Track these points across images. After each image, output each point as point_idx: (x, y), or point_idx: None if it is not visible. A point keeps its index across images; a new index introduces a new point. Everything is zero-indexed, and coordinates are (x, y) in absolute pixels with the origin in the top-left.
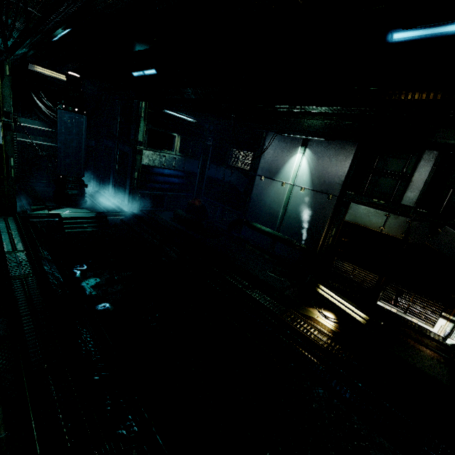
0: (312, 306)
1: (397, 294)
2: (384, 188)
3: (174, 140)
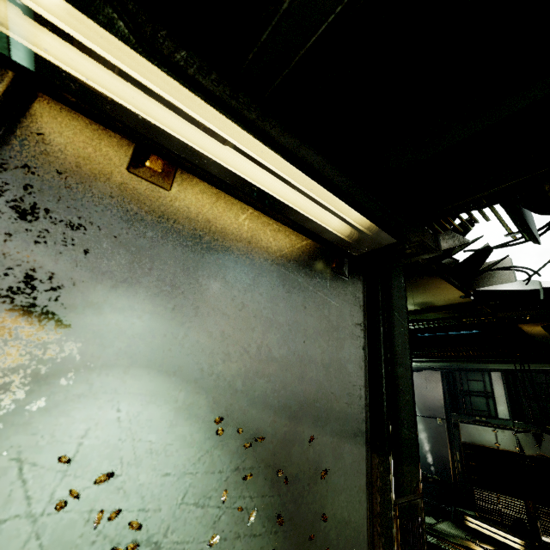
0: (466, 539)
1: None
2: (478, 405)
3: None
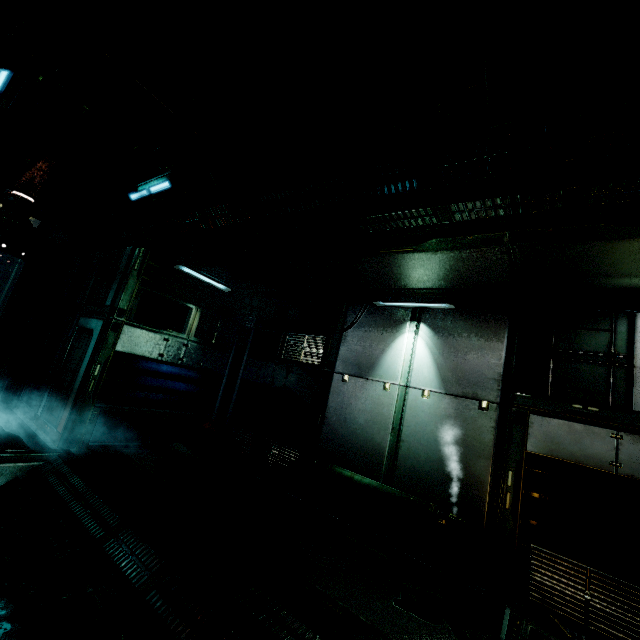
0: None
1: None
2: (586, 381)
3: (189, 315)
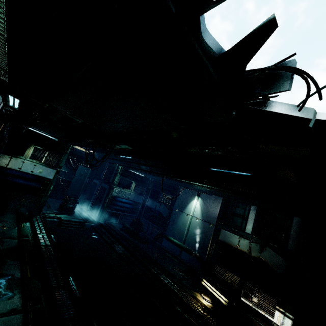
0: (197, 291)
1: (251, 292)
2: (236, 222)
3: (132, 184)
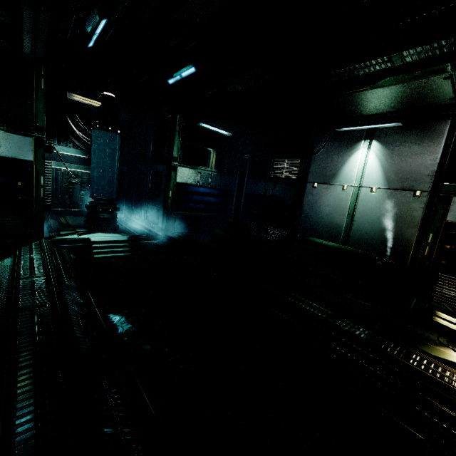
0: (440, 343)
1: None
2: None
3: (209, 155)
